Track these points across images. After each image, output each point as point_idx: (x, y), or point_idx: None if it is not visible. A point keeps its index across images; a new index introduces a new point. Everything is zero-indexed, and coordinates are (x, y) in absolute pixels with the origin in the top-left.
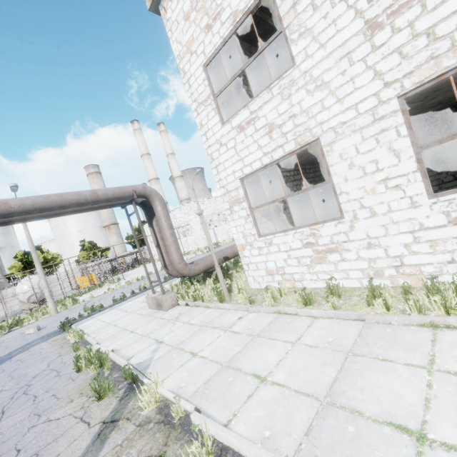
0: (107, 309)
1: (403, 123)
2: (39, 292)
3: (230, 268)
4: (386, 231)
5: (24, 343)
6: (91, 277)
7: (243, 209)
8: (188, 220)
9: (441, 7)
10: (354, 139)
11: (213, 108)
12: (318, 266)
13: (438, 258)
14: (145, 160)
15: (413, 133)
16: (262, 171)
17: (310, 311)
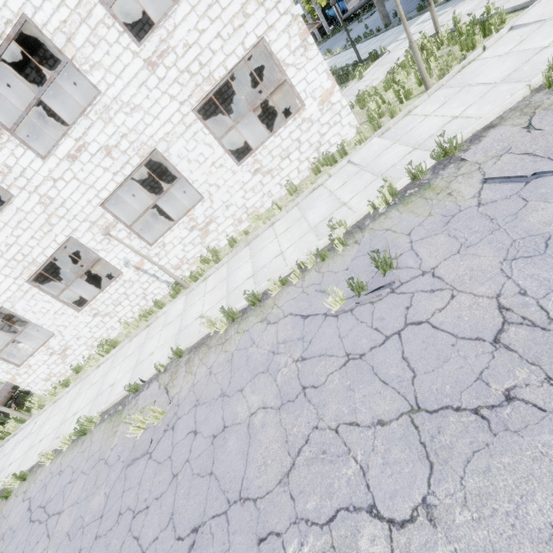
0: None
1: (40, 291)
2: None
3: None
4: (78, 330)
5: None
6: None
7: None
8: None
9: (10, 251)
10: (23, 302)
11: None
12: (67, 360)
13: (103, 330)
14: None
15: (48, 293)
16: None
17: (65, 391)
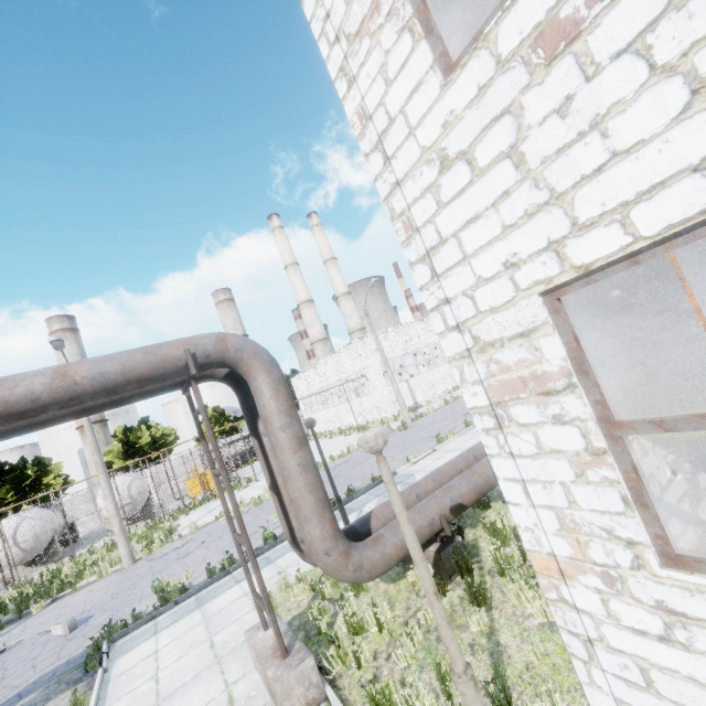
0: (190, 600)
1: None
2: (130, 502)
3: (465, 513)
4: None
5: (19, 687)
6: (204, 477)
7: (561, 422)
8: (362, 368)
9: None
10: None
11: (402, 26)
12: None
13: None
14: (291, 273)
15: None
16: (704, 235)
17: None
